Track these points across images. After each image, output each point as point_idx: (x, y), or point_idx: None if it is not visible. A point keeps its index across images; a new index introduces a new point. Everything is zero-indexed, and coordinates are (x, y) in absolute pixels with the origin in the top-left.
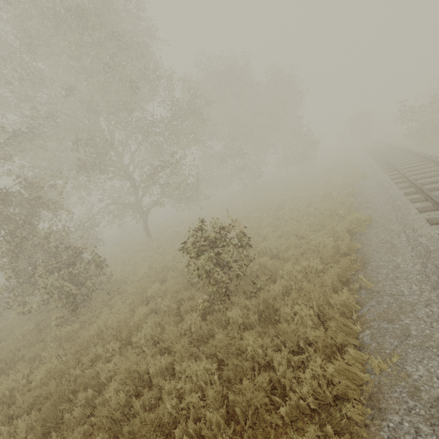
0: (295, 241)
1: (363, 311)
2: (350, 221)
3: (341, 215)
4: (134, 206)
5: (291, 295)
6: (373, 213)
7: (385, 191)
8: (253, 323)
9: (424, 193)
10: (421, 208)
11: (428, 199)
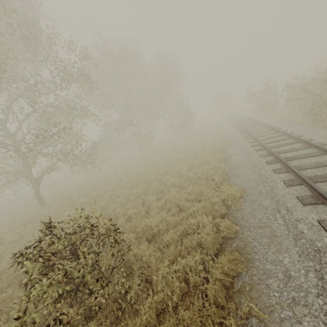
0: (175, 217)
1: None
2: (226, 197)
3: (216, 181)
4: (23, 174)
5: None
6: (244, 183)
7: (249, 158)
8: None
9: (284, 164)
10: (287, 181)
11: (289, 171)
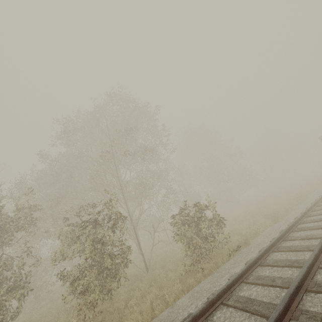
0: None
1: None
2: None
3: None
4: None
5: None
6: None
7: None
8: None
9: None
10: None
11: None
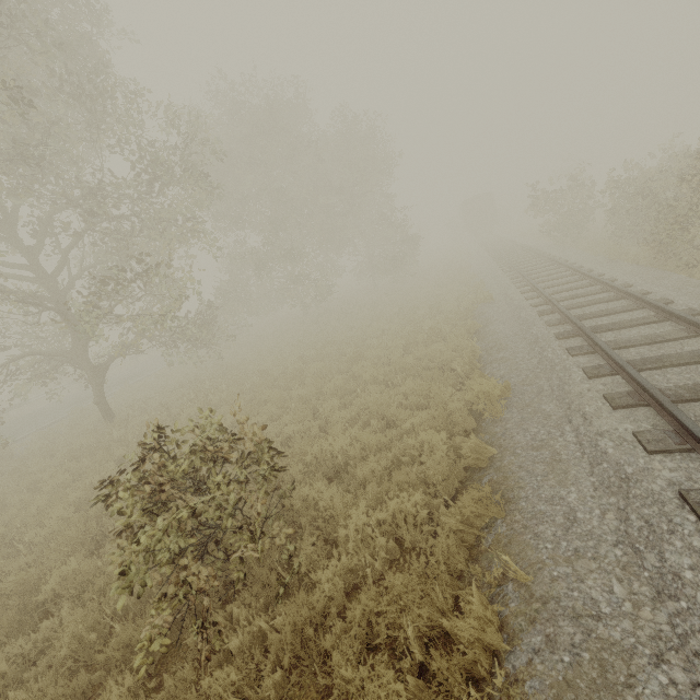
0: (378, 436)
1: (518, 662)
2: (474, 397)
3: (458, 372)
4: (71, 358)
5: (360, 608)
6: (511, 374)
7: (524, 328)
8: (270, 695)
9: (589, 338)
10: (589, 368)
11: (597, 351)
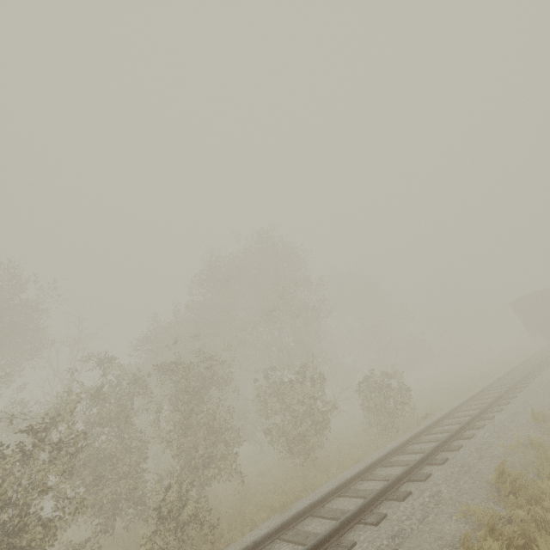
0: None
1: None
2: None
3: None
4: None
5: None
6: None
7: None
8: None
9: None
10: None
11: None
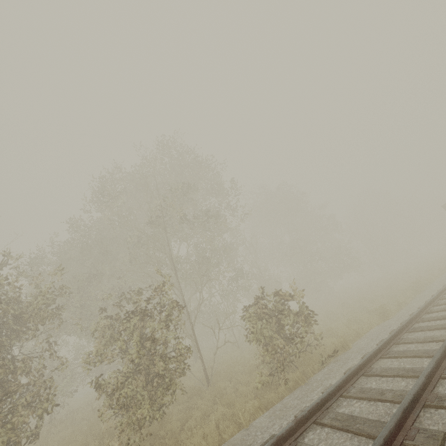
0: None
1: None
2: None
3: None
4: None
5: None
6: None
7: None
8: None
9: None
10: None
11: None
